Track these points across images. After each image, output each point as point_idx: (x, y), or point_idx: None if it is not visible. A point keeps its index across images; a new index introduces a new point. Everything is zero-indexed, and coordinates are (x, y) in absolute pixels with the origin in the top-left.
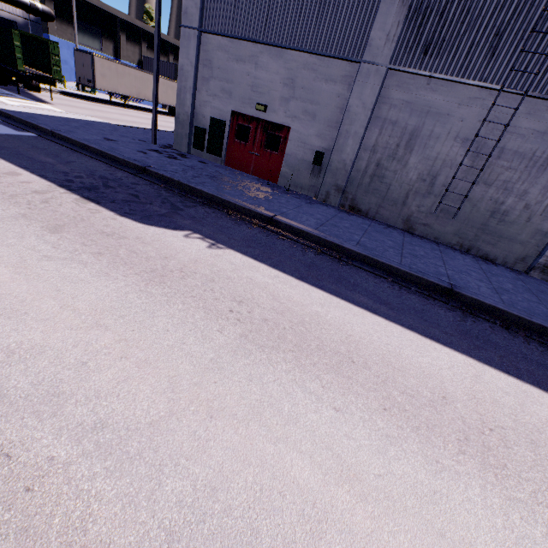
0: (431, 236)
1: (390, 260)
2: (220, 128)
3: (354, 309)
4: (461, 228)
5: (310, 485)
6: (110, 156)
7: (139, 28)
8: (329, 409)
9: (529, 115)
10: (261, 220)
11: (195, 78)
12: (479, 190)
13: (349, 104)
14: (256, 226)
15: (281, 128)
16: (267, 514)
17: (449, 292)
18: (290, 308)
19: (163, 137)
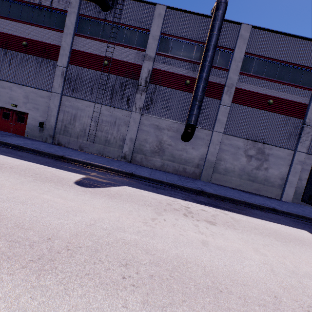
0: (89, 151)
1: (43, 150)
2: None
3: None
4: (98, 147)
5: None
6: None
7: None
8: None
9: (106, 110)
10: None
11: None
12: (100, 133)
13: (50, 105)
14: None
15: (25, 114)
16: None
17: (62, 157)
18: None
19: None
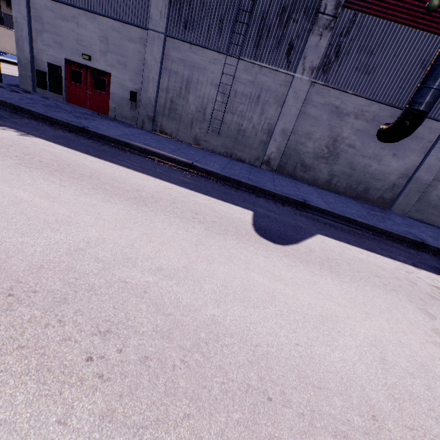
0: (210, 148)
1: (160, 151)
2: (57, 71)
3: (114, 166)
4: (225, 142)
5: (24, 197)
6: None
7: None
8: (57, 185)
9: (245, 71)
10: (77, 130)
11: (30, 30)
12: (229, 117)
13: (146, 58)
14: (71, 132)
15: (105, 74)
16: None
17: (191, 166)
18: (65, 160)
19: (14, 80)
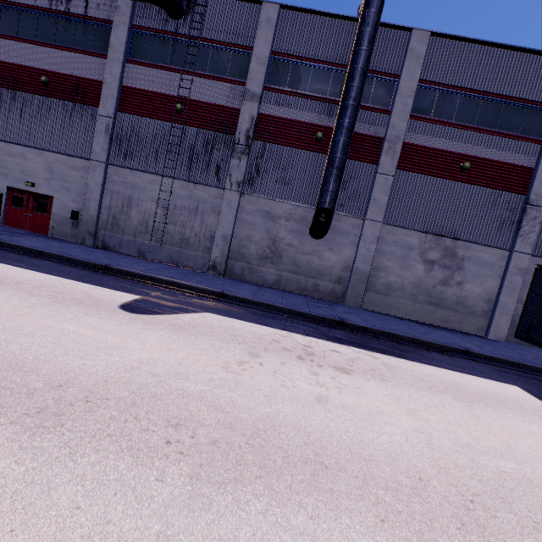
0: (155, 259)
1: (76, 257)
2: None
3: (2, 264)
4: (170, 251)
5: None
6: None
7: None
8: None
9: (182, 188)
10: None
11: None
12: (172, 228)
13: (88, 182)
14: None
15: (48, 197)
16: None
17: (106, 268)
18: None
19: None
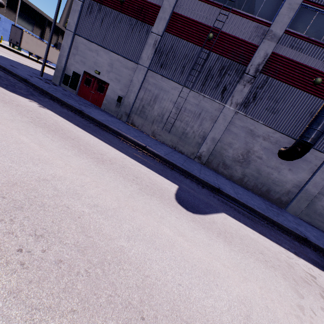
0: (161, 140)
1: (126, 134)
2: (77, 77)
3: (92, 136)
4: (172, 138)
5: (24, 140)
6: (9, 71)
7: (59, 28)
8: (49, 139)
9: (193, 97)
10: (77, 111)
11: (69, 52)
12: (178, 123)
13: (133, 79)
14: (72, 112)
15: (105, 83)
16: (3, 137)
17: (144, 148)
18: (61, 126)
19: (50, 77)
